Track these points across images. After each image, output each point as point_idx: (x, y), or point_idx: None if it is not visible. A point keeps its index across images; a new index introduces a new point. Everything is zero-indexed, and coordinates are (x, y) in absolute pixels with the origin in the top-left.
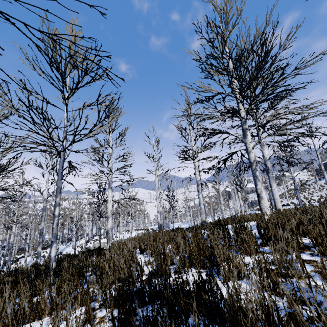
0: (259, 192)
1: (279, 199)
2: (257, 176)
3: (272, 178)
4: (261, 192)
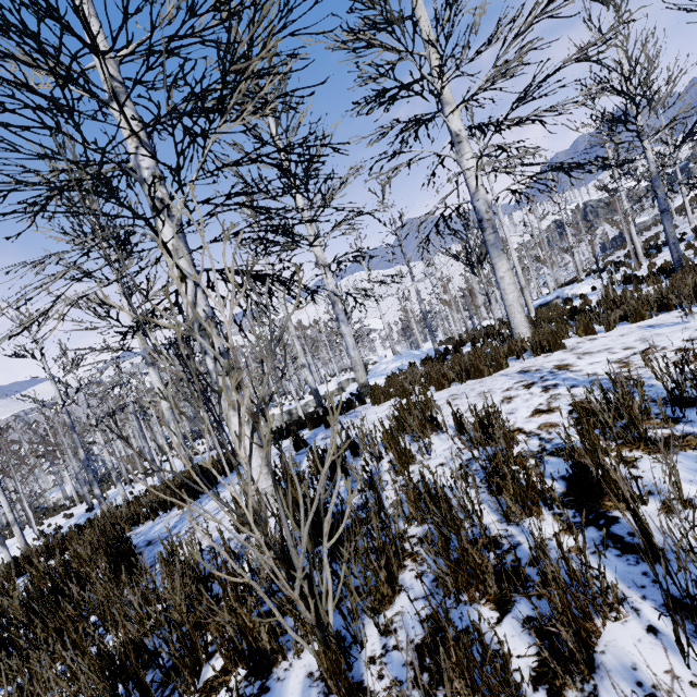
0: (225, 419)
1: (518, 304)
2: (209, 371)
3: (494, 246)
4: (227, 420)
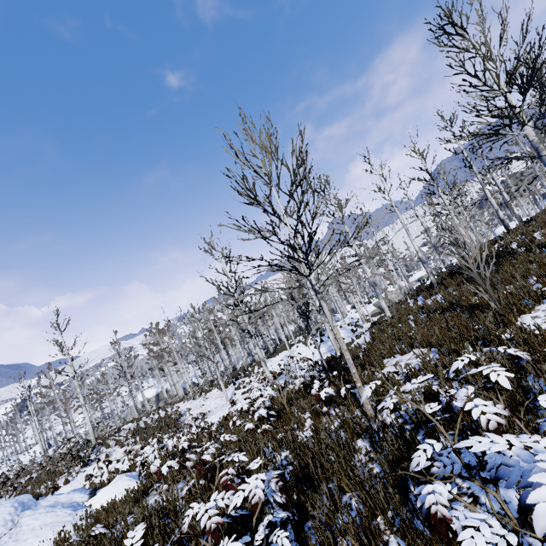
0: None
1: None
2: None
3: None
4: None
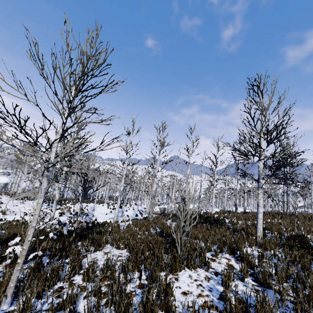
0: None
1: None
2: None
3: None
4: None
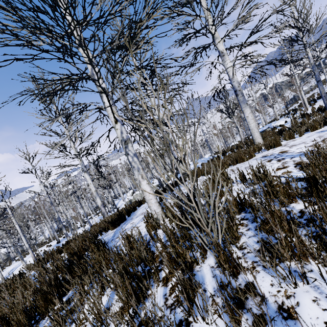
0: (138, 183)
1: (256, 128)
2: (130, 162)
3: (243, 102)
4: (139, 183)
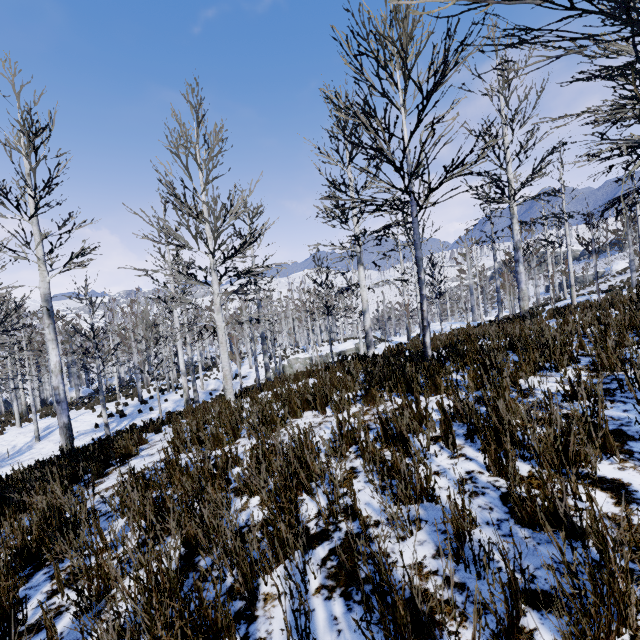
0: None
1: None
2: None
3: None
4: None
